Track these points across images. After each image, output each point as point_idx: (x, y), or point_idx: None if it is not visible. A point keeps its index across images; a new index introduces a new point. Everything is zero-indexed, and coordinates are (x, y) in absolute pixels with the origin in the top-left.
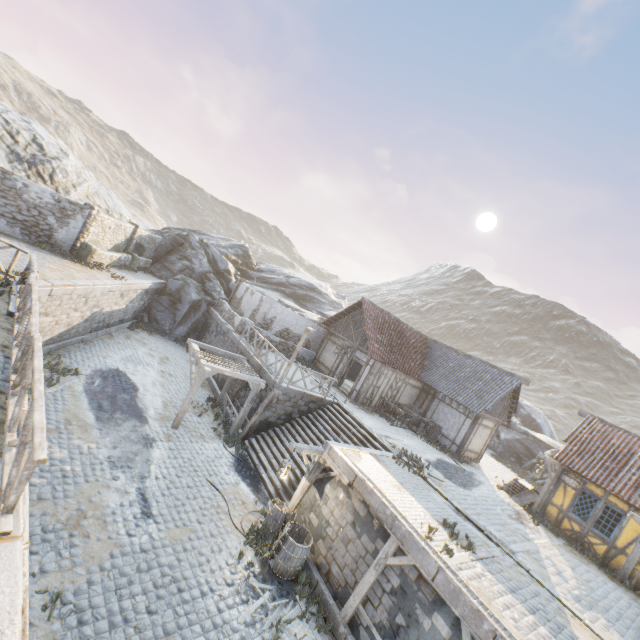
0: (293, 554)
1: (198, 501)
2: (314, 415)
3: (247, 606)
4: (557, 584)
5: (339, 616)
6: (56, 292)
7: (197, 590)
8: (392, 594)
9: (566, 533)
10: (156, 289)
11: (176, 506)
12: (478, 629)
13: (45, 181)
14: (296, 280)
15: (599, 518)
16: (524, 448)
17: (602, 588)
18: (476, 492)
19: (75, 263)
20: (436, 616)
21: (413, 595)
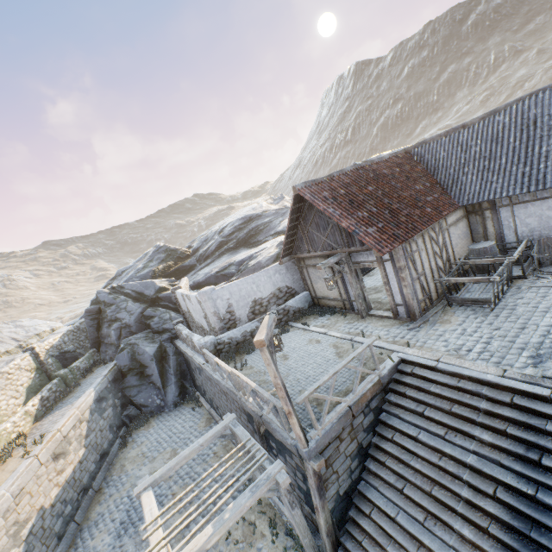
0: None
1: None
2: (390, 413)
3: None
4: None
5: None
6: None
7: None
8: None
9: None
10: (112, 380)
11: None
12: None
13: None
14: (229, 227)
15: None
16: None
17: None
18: None
19: None
20: None
21: None
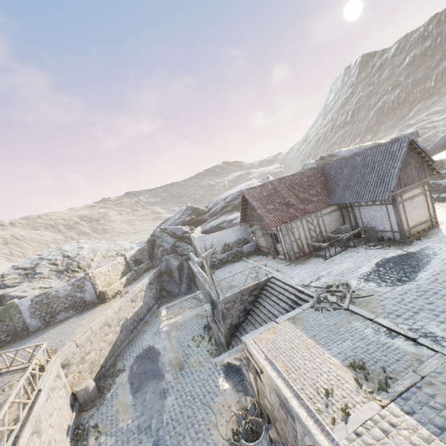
0: None
1: (194, 427)
2: (261, 298)
3: None
4: None
5: None
6: (81, 342)
7: None
8: None
9: None
10: (157, 276)
11: (178, 442)
12: None
13: (77, 271)
14: (230, 197)
15: None
16: None
17: None
18: (422, 277)
19: (101, 305)
20: None
21: None
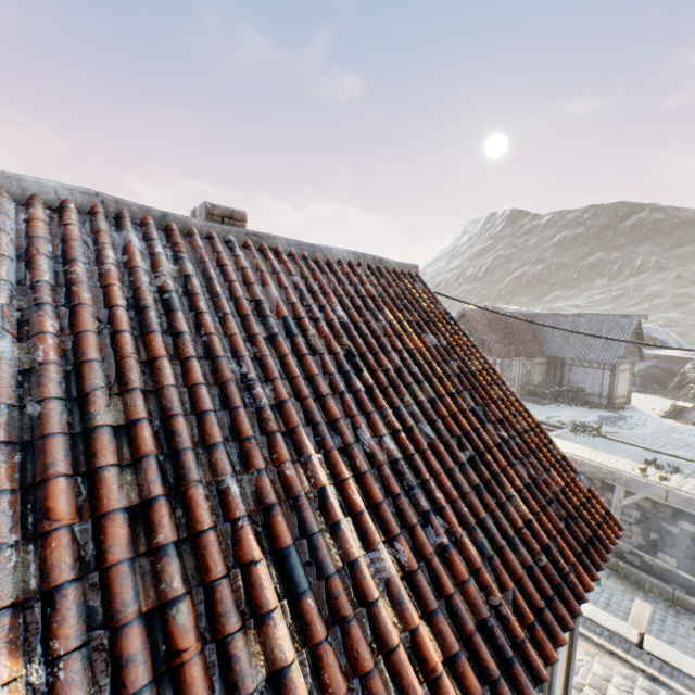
0: None
1: None
2: None
3: None
4: None
5: None
6: None
7: None
8: (638, 523)
9: None
10: None
11: None
12: None
13: None
14: None
15: None
16: (661, 371)
17: None
18: (648, 430)
19: None
20: (680, 522)
21: (655, 517)
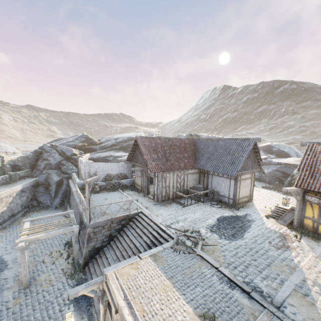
0: None
1: None
2: (127, 227)
3: None
4: None
5: None
6: None
7: None
8: None
9: None
10: (32, 185)
11: None
12: None
13: None
14: (121, 139)
15: None
16: (281, 173)
17: None
18: (247, 236)
19: None
20: None
21: None
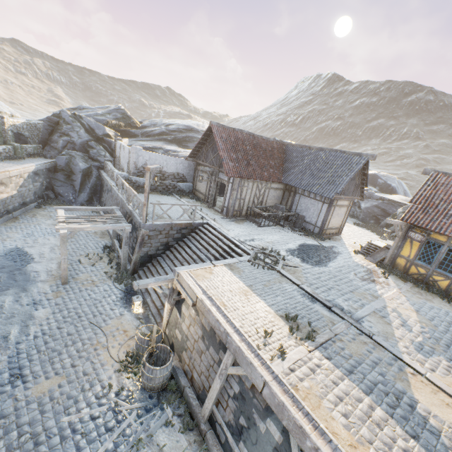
0: (153, 376)
1: (76, 346)
2: (188, 238)
3: (111, 434)
4: (401, 338)
5: (200, 415)
6: None
7: (57, 437)
8: (235, 399)
9: (413, 277)
10: (48, 169)
11: (51, 358)
12: (302, 444)
13: None
14: (175, 126)
15: (442, 260)
16: (381, 211)
17: (444, 322)
18: (332, 266)
19: None
20: (269, 422)
21: (250, 401)
